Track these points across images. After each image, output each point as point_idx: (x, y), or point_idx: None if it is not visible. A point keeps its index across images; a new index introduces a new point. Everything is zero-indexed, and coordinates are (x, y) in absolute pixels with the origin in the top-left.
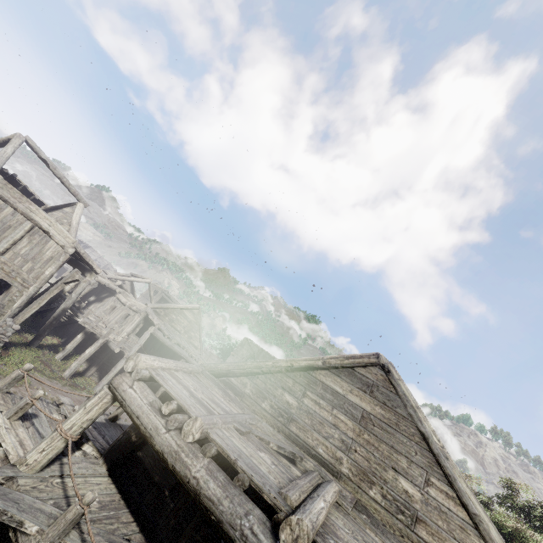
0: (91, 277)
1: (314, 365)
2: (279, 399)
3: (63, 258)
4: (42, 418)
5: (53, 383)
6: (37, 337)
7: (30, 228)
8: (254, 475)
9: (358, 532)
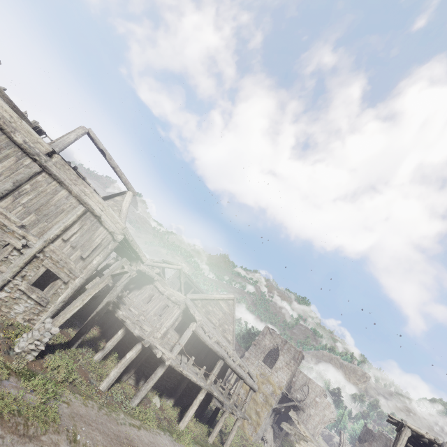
0: (136, 266)
1: None
2: None
3: (111, 245)
4: None
5: (88, 408)
6: (78, 335)
7: (82, 213)
8: None
9: None
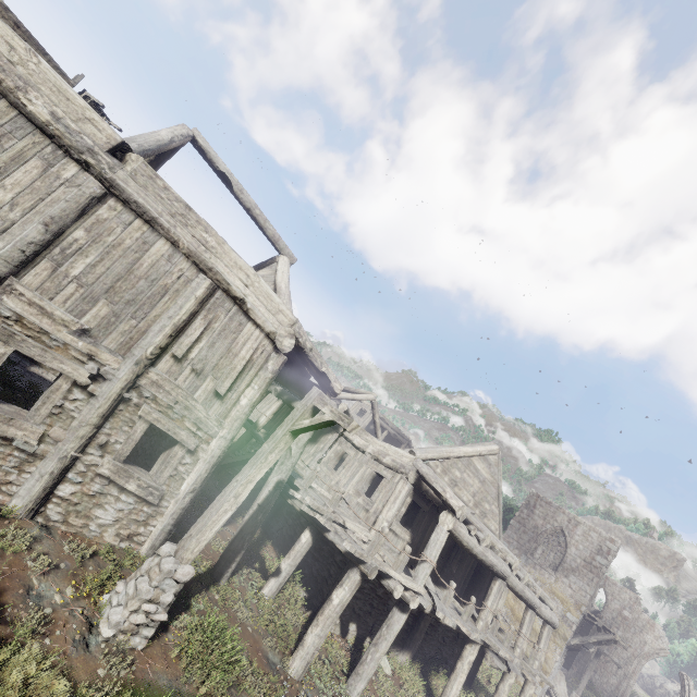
0: None
1: None
2: None
3: (272, 363)
4: None
5: None
6: (229, 555)
7: (206, 292)
8: None
9: None
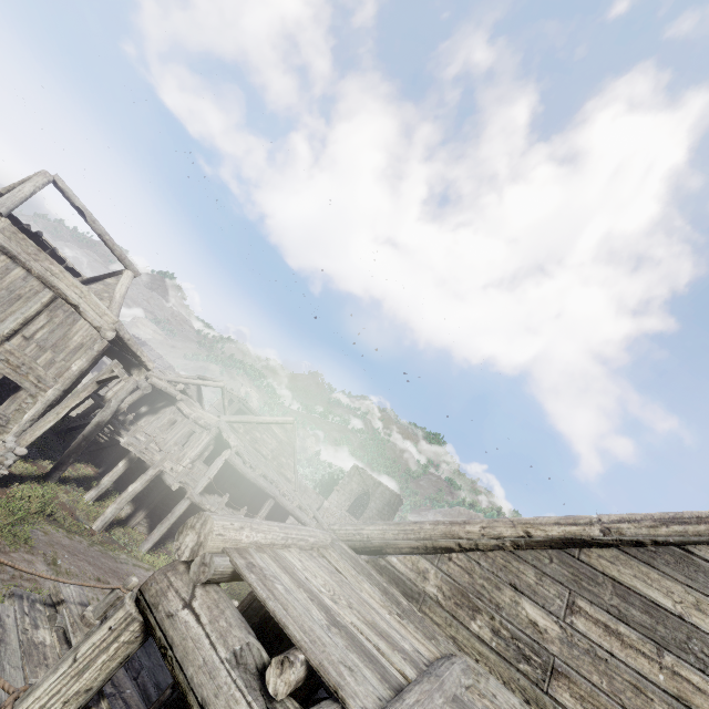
0: (139, 374)
1: (582, 535)
2: (510, 614)
3: (98, 346)
4: (10, 646)
5: (73, 541)
6: (58, 466)
7: (49, 300)
8: None
9: None
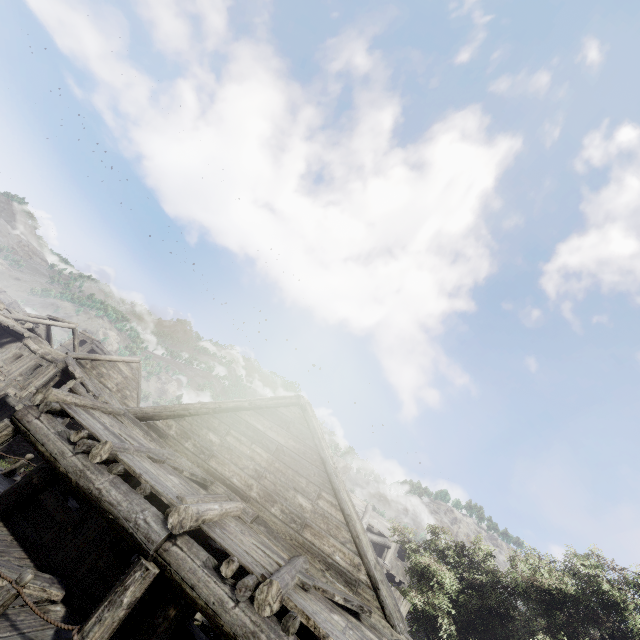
0: None
1: (241, 406)
2: (203, 438)
3: None
4: None
5: None
6: None
7: None
8: (157, 484)
9: (248, 531)
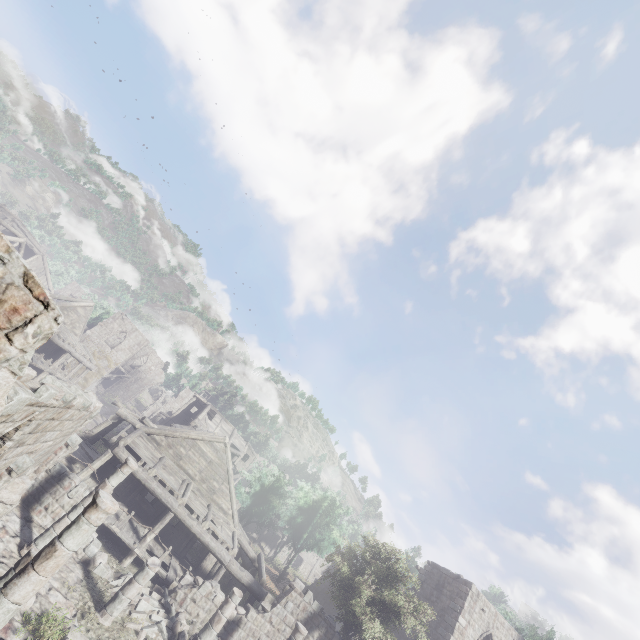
0: None
1: (198, 438)
2: (178, 450)
3: None
4: None
5: None
6: None
7: None
8: (172, 486)
9: (197, 498)
